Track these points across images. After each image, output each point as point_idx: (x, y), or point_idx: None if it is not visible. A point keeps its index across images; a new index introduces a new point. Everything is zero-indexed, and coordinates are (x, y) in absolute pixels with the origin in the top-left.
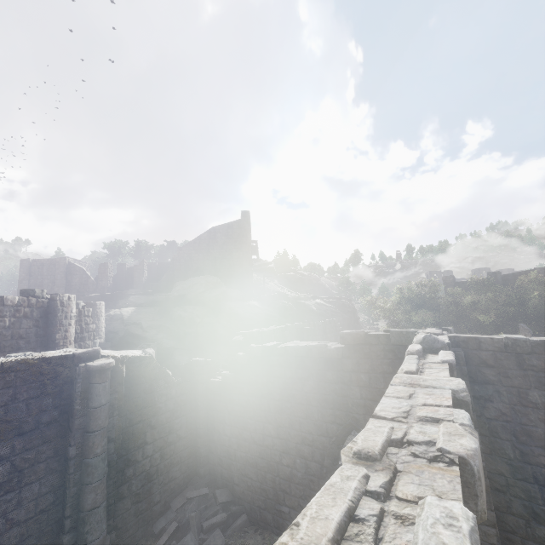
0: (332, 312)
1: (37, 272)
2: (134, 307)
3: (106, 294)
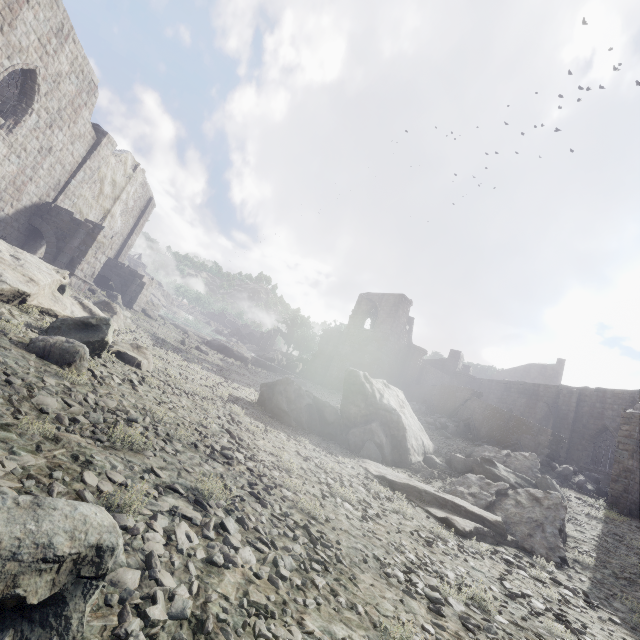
0: None
1: None
2: None
3: None
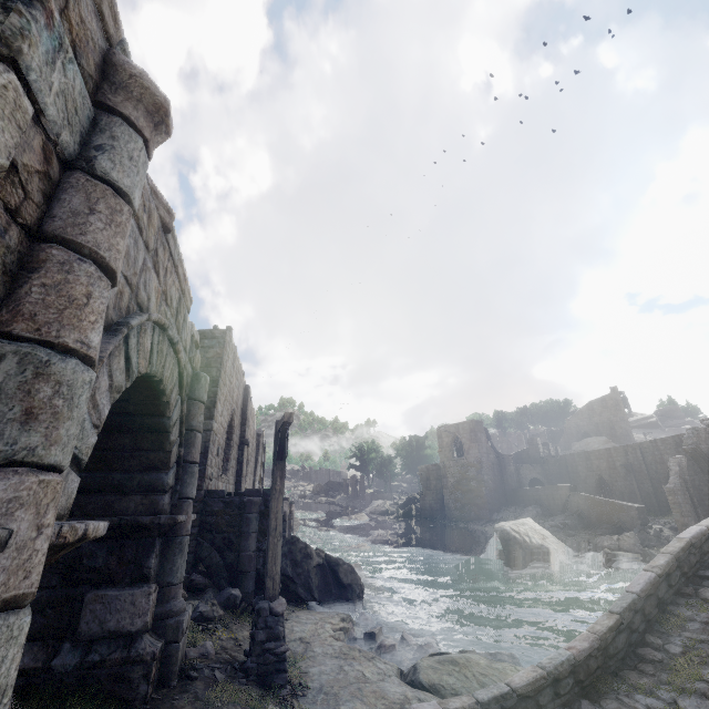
0: None
1: None
2: None
3: None
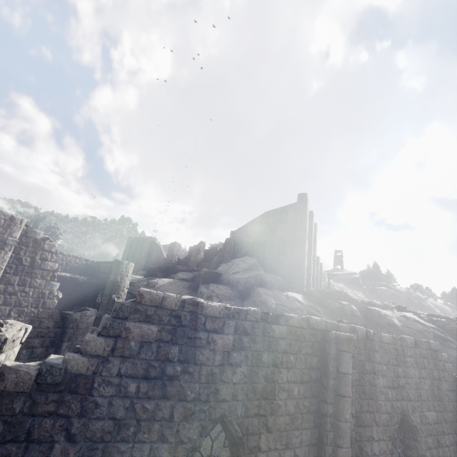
0: (436, 338)
1: (135, 246)
2: (173, 279)
3: (163, 266)
